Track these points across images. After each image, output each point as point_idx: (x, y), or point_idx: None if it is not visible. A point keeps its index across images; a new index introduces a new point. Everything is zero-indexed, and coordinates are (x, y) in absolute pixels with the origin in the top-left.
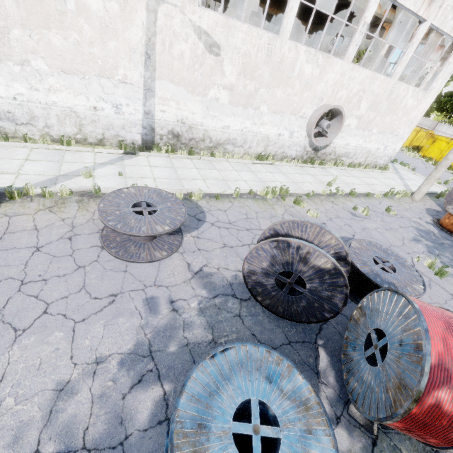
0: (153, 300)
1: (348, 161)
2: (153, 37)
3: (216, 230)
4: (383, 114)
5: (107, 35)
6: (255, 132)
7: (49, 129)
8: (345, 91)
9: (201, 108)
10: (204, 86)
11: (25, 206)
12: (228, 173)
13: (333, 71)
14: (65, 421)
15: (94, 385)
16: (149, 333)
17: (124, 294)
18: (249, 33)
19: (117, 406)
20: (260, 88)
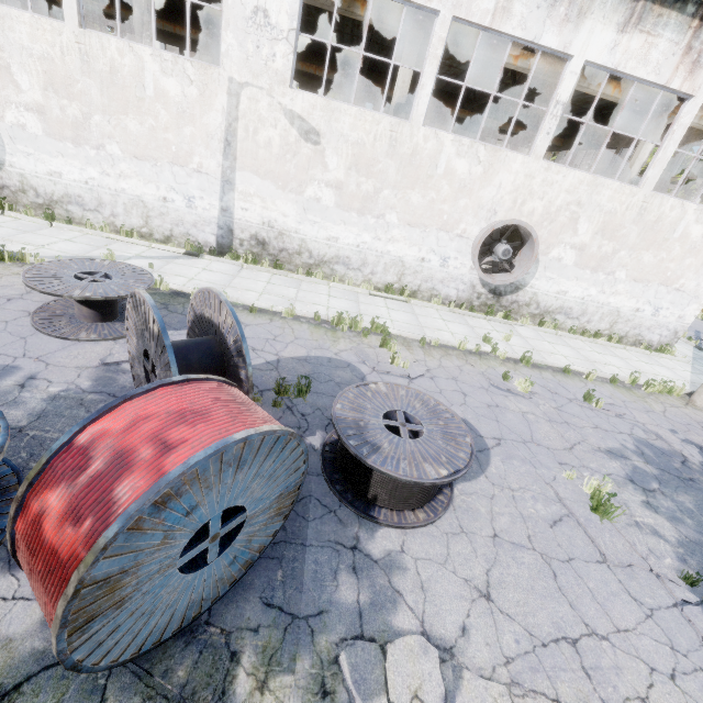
0: (12, 369)
1: (571, 323)
2: (234, 122)
3: None
4: (633, 247)
5: (184, 121)
6: (379, 250)
7: (115, 218)
8: (538, 202)
9: (296, 210)
10: (300, 182)
11: (9, 268)
12: (313, 295)
13: (510, 171)
14: None
15: None
16: None
17: None
18: (361, 118)
19: None
20: (382, 188)
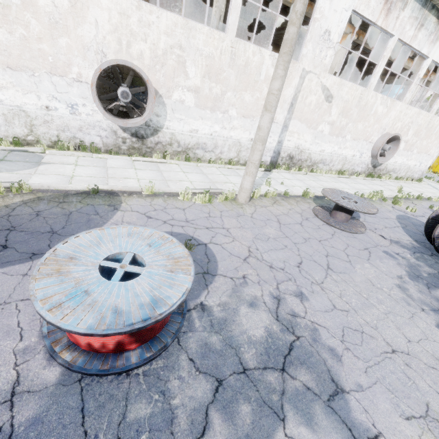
0: (387, 252)
1: (394, 175)
2: (298, 93)
3: (370, 218)
4: (422, 138)
5: None
6: (339, 154)
7: (221, 154)
8: (400, 123)
9: (311, 138)
10: (317, 123)
11: (263, 201)
12: (332, 183)
13: (395, 110)
14: (418, 299)
15: (411, 287)
16: (406, 267)
17: (370, 249)
18: (351, 88)
19: (432, 296)
20: (349, 123)
